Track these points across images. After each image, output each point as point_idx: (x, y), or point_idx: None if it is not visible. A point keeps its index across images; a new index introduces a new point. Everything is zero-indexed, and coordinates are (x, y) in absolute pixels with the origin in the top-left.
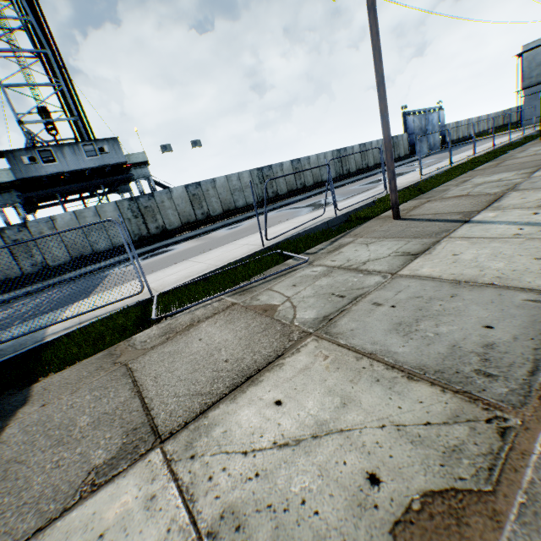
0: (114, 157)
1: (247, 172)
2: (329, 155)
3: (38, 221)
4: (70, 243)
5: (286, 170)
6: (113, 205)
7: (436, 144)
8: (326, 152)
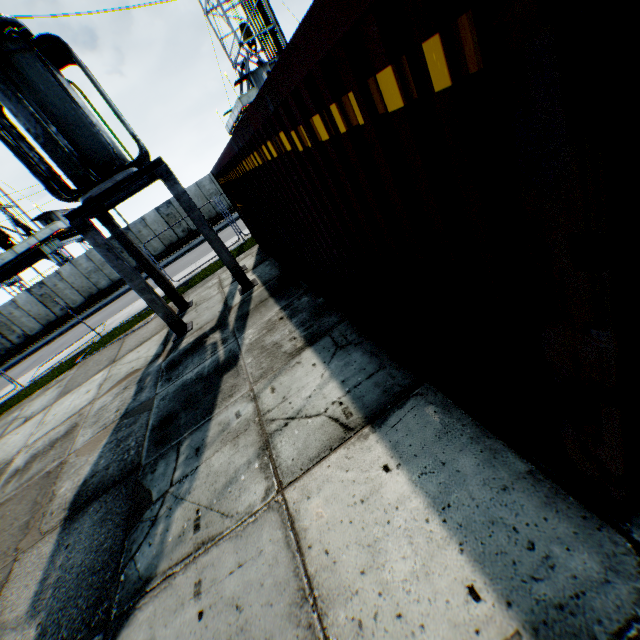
0: None
1: None
2: None
3: None
4: None
5: None
6: None
7: None
8: None
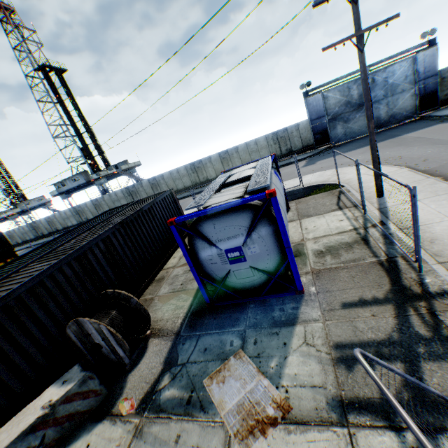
0: (82, 181)
1: (119, 190)
2: (182, 170)
3: (52, 215)
4: (61, 223)
5: (145, 186)
6: (69, 210)
7: (401, 112)
8: (179, 167)
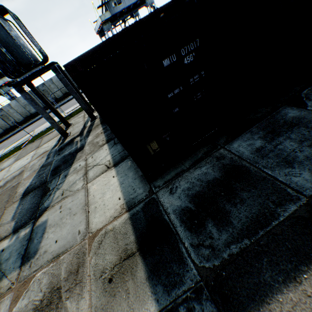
0: None
1: None
2: None
3: None
4: None
5: None
6: None
7: None
8: None
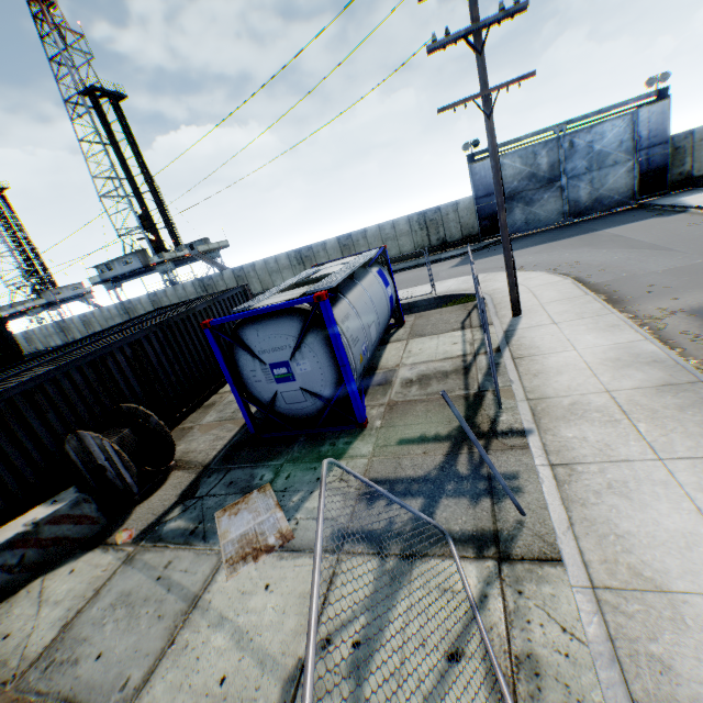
0: (137, 265)
1: (190, 282)
2: (283, 258)
3: (90, 313)
4: (103, 325)
5: (227, 278)
6: (115, 306)
7: (611, 195)
8: (278, 255)
